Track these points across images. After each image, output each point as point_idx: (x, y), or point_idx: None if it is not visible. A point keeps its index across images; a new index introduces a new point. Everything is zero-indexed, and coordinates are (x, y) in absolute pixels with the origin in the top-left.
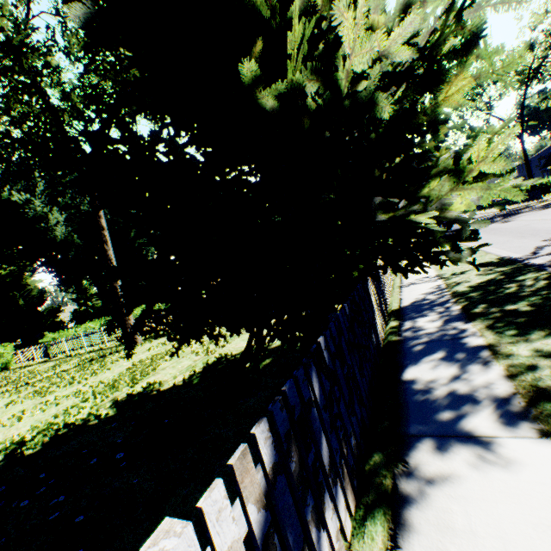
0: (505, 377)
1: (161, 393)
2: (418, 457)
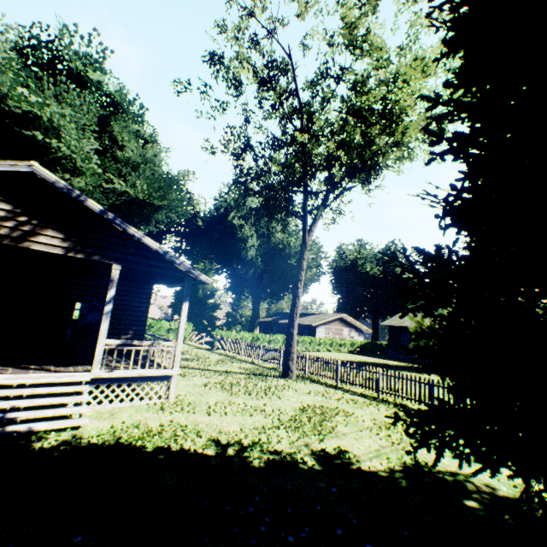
0: None
1: (366, 474)
2: None
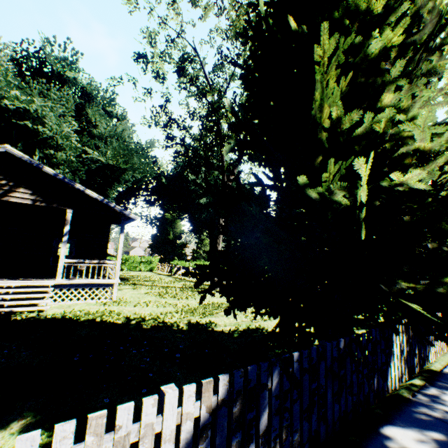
0: None
1: (213, 331)
2: None
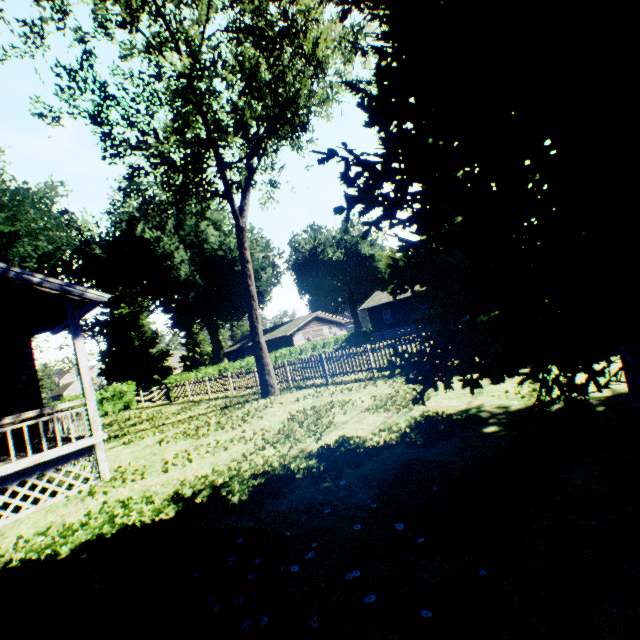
0: None
1: (376, 450)
2: None
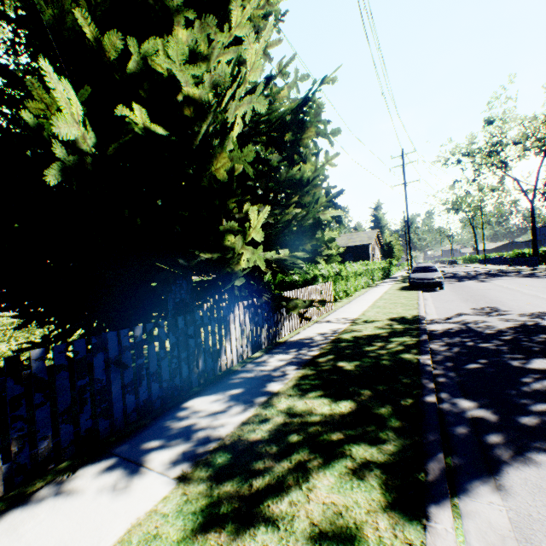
0: (238, 423)
1: None
2: (87, 471)
